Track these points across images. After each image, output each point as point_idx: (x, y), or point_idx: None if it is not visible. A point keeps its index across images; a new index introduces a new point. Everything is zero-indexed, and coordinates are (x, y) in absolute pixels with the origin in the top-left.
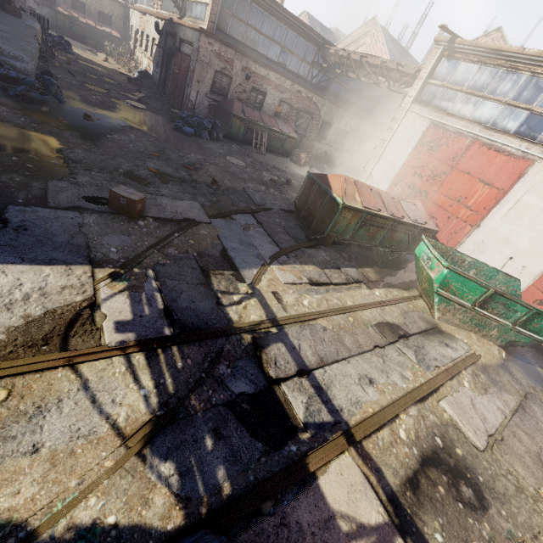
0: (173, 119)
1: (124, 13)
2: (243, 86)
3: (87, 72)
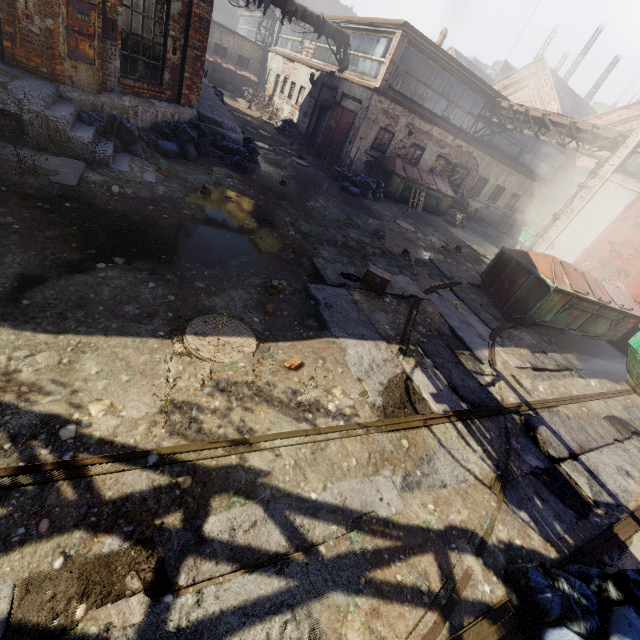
0: (335, 177)
1: (262, 56)
2: (404, 142)
3: (247, 126)
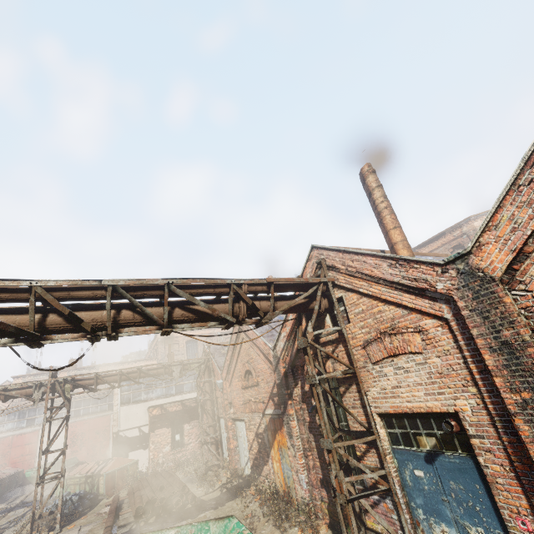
0: None
1: None
2: None
3: None
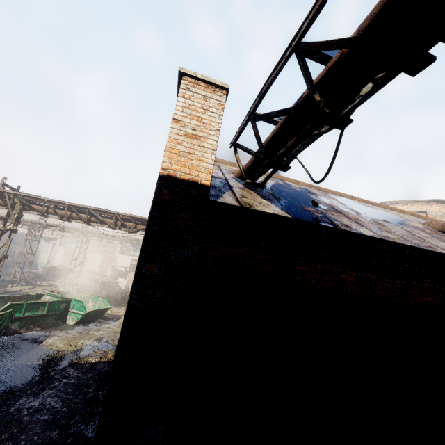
0: None
1: None
2: None
3: None
